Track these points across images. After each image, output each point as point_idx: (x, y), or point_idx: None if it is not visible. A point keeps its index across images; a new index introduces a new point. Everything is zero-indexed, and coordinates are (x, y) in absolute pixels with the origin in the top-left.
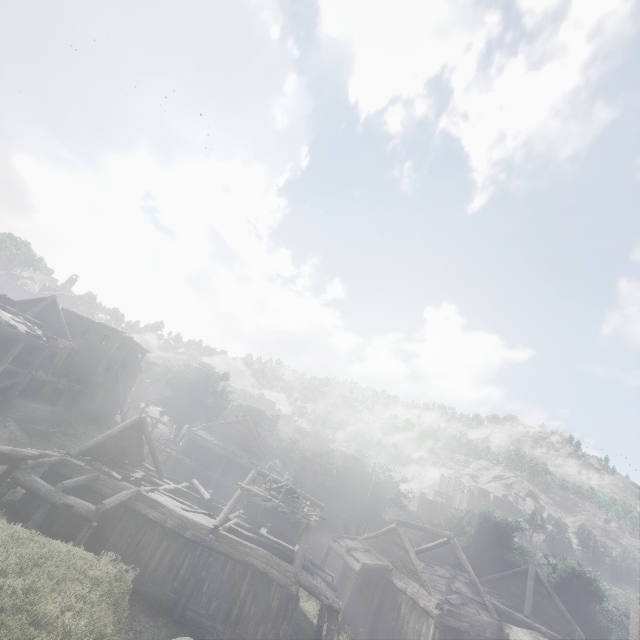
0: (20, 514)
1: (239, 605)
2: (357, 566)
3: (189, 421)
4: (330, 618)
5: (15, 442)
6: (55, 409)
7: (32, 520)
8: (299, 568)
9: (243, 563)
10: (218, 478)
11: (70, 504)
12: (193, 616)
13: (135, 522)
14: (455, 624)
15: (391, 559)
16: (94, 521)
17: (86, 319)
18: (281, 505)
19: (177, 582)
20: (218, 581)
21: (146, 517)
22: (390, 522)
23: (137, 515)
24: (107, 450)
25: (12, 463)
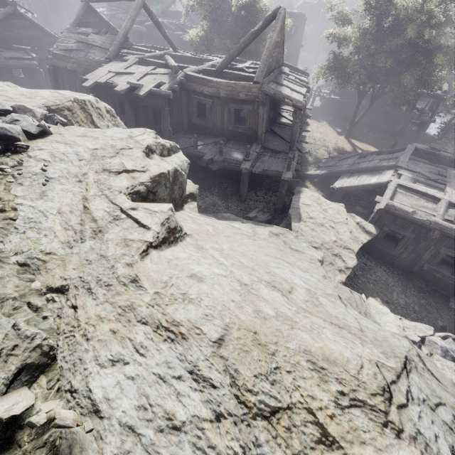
0: None
1: None
2: None
3: None
4: None
5: None
6: None
7: None
8: None
9: None
10: None
11: None
12: None
13: None
14: (62, 65)
15: None
16: None
17: None
18: None
19: None
20: None
21: None
22: None
23: None
24: None
25: None
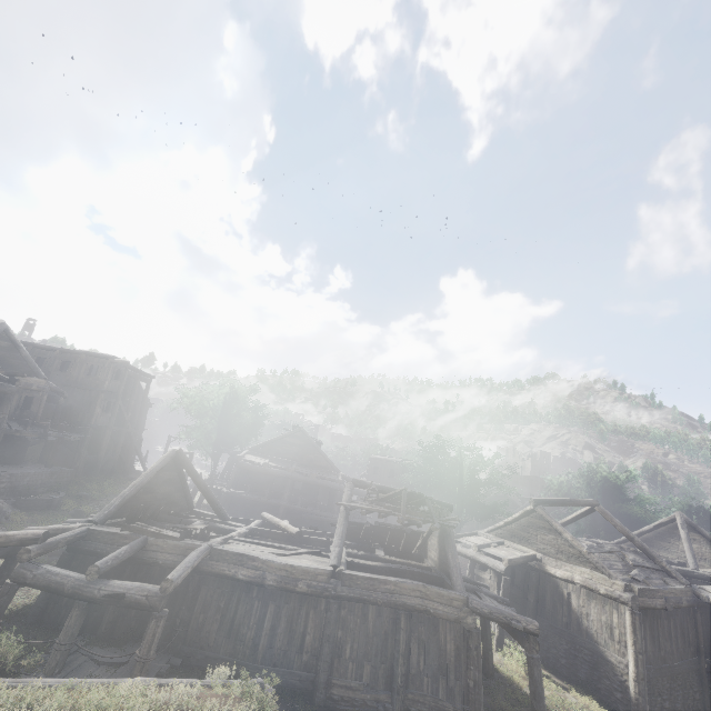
0: (43, 622)
1: (402, 662)
2: (500, 565)
3: (227, 449)
4: (527, 645)
5: (8, 524)
6: (53, 470)
7: (64, 631)
8: (465, 592)
9: (390, 605)
10: (286, 505)
11: (117, 593)
12: (343, 693)
13: (220, 590)
14: (651, 604)
15: (536, 547)
16: (163, 607)
17: (59, 350)
18: (408, 517)
19: (306, 654)
20: (363, 638)
21: (234, 579)
22: (493, 506)
23: (219, 580)
24: (143, 503)
25: (8, 554)
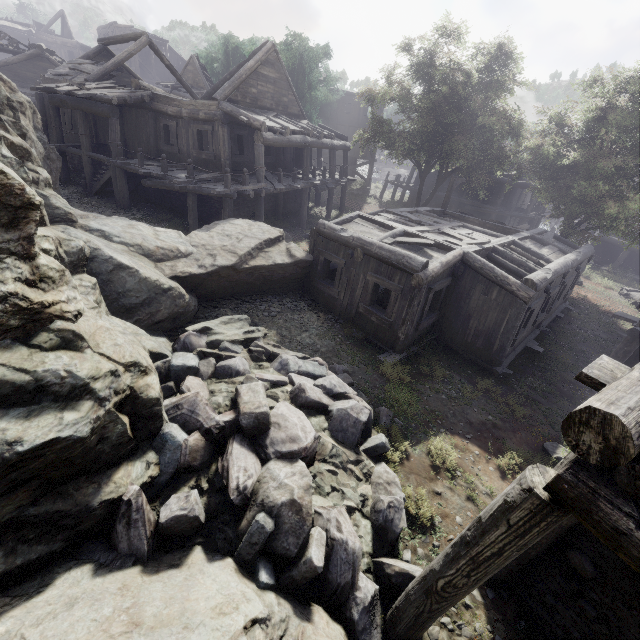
0: None
1: None
2: None
3: None
4: None
5: None
6: None
7: None
8: None
9: None
10: None
11: None
12: None
13: None
14: None
15: None
16: None
17: (105, 27)
18: None
19: None
20: None
21: None
22: None
23: None
24: None
25: None
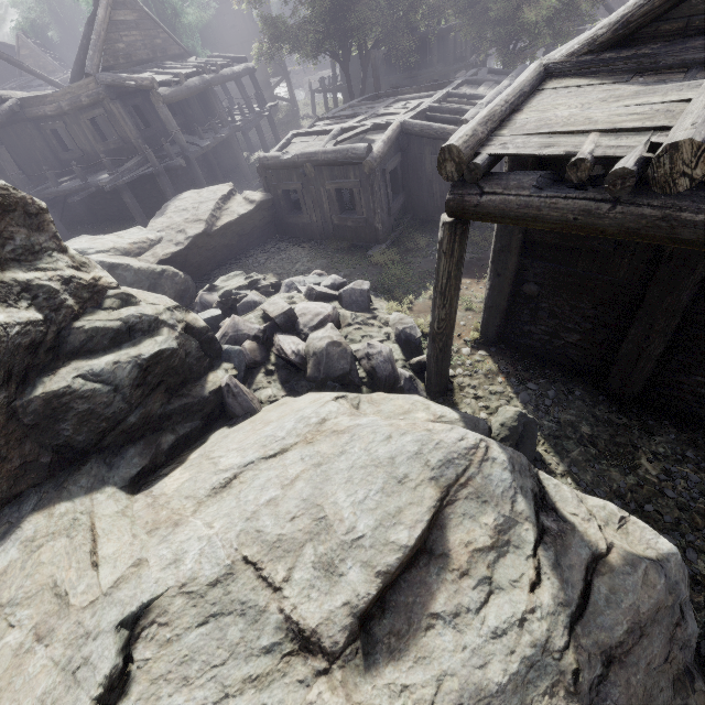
0: None
1: None
2: None
3: None
4: None
5: None
6: None
7: None
8: None
9: None
10: None
11: None
12: None
13: None
14: None
15: None
16: None
17: None
18: None
19: None
20: None
21: None
22: None
23: None
24: None
25: None
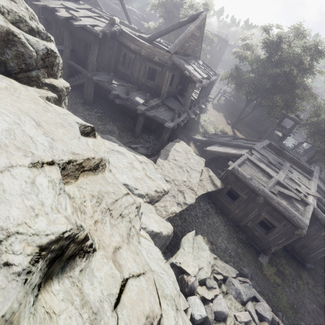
0: None
1: None
2: None
3: None
4: None
5: None
6: None
7: None
8: None
9: None
10: None
11: None
12: None
13: None
14: None
15: None
16: None
17: None
18: None
19: None
20: None
21: None
22: None
23: None
24: None
25: None
